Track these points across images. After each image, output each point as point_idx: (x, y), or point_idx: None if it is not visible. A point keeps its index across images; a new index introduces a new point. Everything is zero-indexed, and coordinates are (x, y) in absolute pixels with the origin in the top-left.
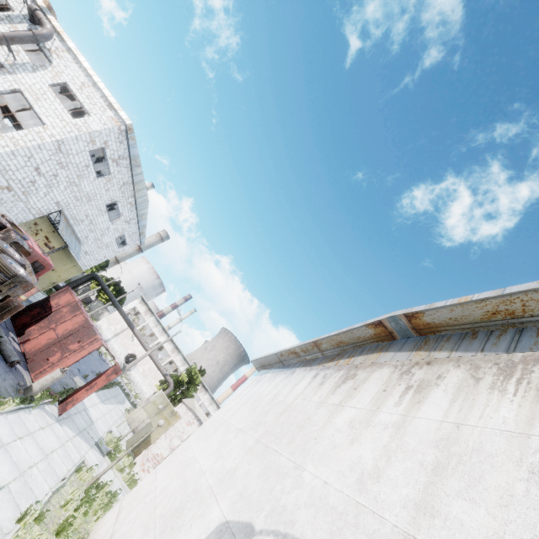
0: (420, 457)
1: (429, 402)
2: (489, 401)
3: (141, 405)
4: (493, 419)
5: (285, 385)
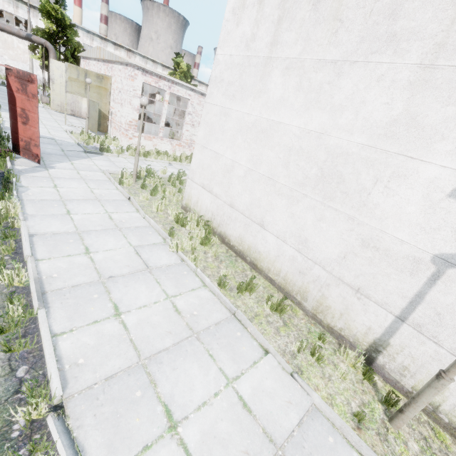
0: None
1: None
2: None
3: (51, 89)
4: None
5: None
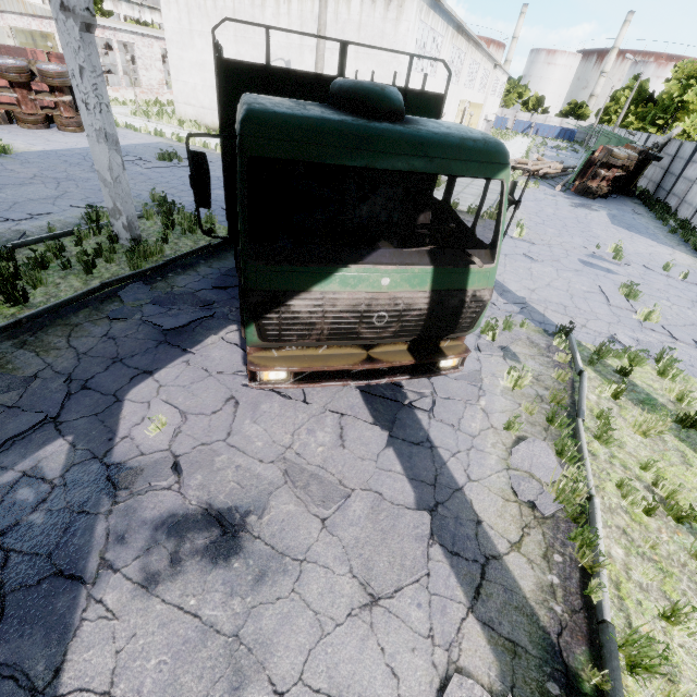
0: (297, 25)
1: (293, 2)
2: (306, 0)
3: None
4: (308, 8)
5: None
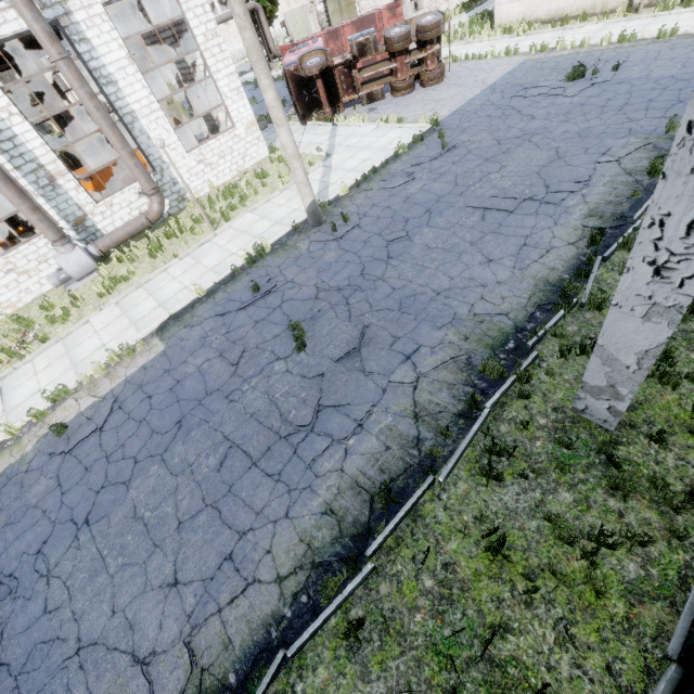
0: None
1: None
2: None
3: None
4: None
5: None
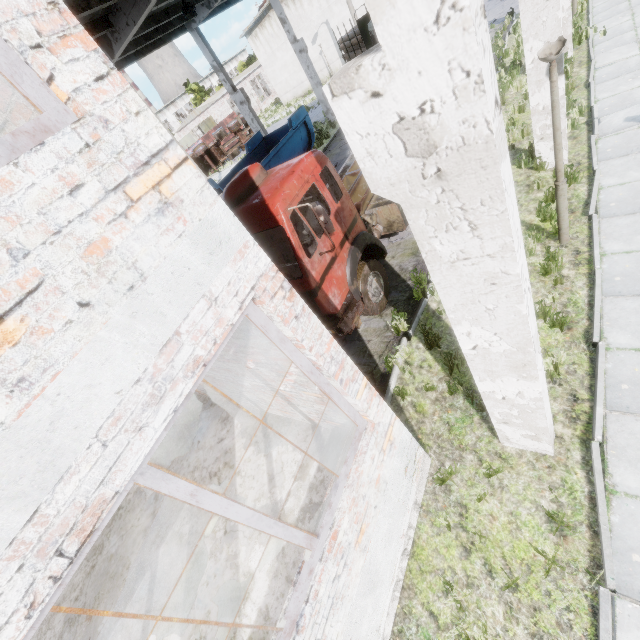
0: None
1: None
2: None
3: None
4: None
5: (275, 22)
